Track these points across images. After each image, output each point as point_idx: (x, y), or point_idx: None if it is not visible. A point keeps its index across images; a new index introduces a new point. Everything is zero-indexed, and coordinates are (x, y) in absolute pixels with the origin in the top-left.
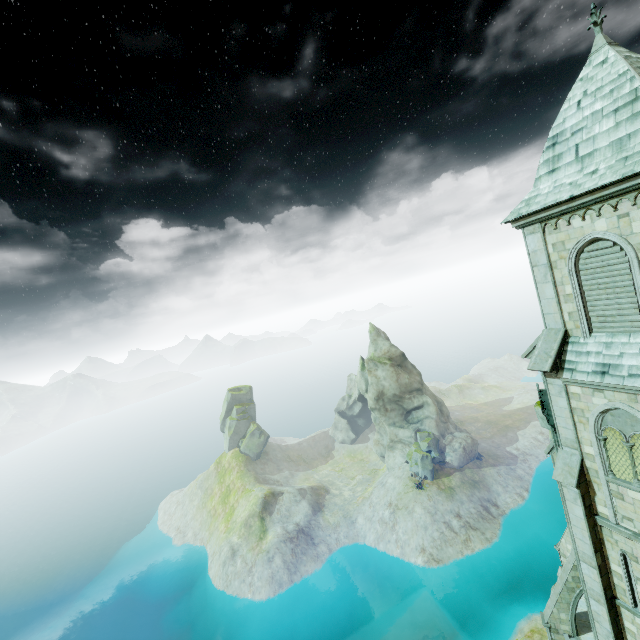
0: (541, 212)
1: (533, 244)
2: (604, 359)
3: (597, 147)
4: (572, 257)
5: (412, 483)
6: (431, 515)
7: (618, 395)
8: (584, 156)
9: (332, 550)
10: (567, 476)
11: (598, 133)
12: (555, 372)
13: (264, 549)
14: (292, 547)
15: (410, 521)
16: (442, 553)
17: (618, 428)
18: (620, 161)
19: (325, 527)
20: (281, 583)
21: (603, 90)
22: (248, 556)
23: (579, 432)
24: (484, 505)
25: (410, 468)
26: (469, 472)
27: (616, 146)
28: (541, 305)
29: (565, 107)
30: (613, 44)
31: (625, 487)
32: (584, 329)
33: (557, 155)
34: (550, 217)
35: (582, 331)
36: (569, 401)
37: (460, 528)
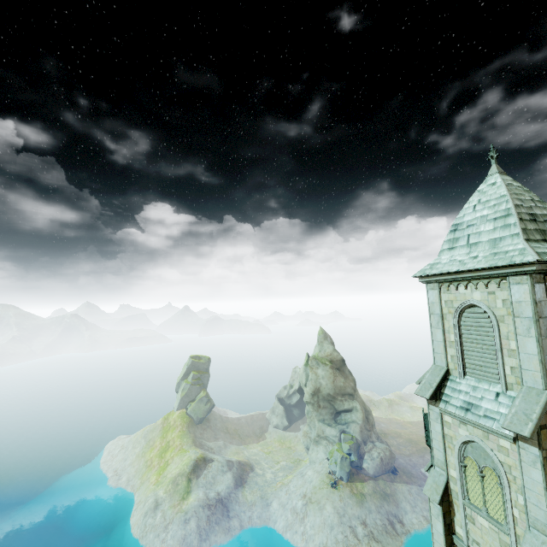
0: (439, 276)
1: (432, 297)
2: (470, 398)
3: (481, 240)
4: (457, 314)
5: (328, 480)
6: (339, 516)
7: (476, 430)
8: (472, 244)
9: (243, 527)
10: (434, 492)
11: (482, 231)
12: (434, 401)
13: (184, 509)
14: (208, 514)
15: (319, 517)
16: None
17: (475, 459)
18: (492, 254)
19: (242, 503)
20: (190, 546)
21: (490, 203)
22: (168, 512)
23: (447, 456)
24: (390, 519)
25: (329, 465)
26: (382, 483)
27: (492, 243)
28: (433, 345)
29: (466, 206)
30: (502, 173)
31: (476, 512)
32: (460, 371)
33: (456, 238)
34: (445, 281)
35: (458, 372)
36: (443, 427)
37: (364, 536)
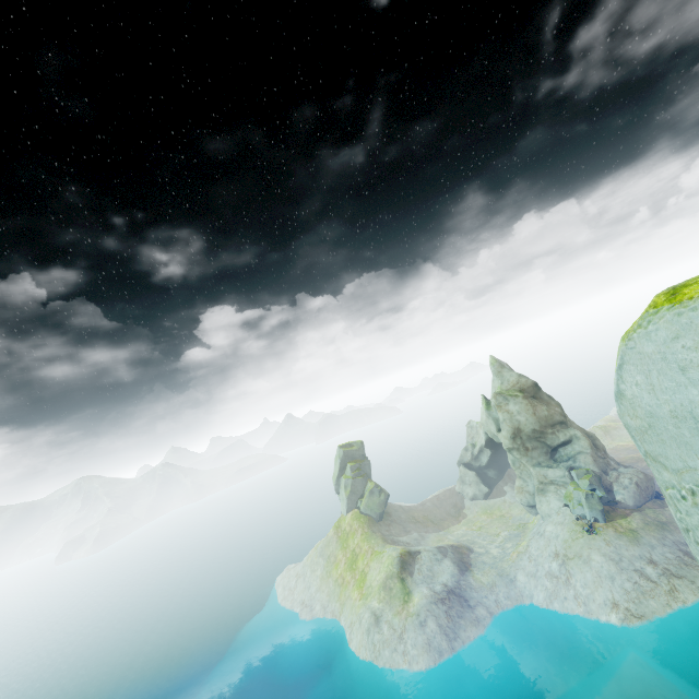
0: None
1: None
2: None
3: None
4: None
5: (580, 527)
6: (615, 562)
7: None
8: None
9: (493, 614)
10: None
11: None
12: None
13: (412, 612)
14: (445, 609)
15: (588, 571)
16: (642, 607)
17: None
18: None
19: (478, 588)
20: (440, 651)
21: None
22: (395, 621)
23: None
24: (683, 549)
25: (572, 511)
26: (651, 512)
27: None
28: None
29: None
30: None
31: None
32: None
33: None
34: None
35: None
36: None
37: (658, 576)
